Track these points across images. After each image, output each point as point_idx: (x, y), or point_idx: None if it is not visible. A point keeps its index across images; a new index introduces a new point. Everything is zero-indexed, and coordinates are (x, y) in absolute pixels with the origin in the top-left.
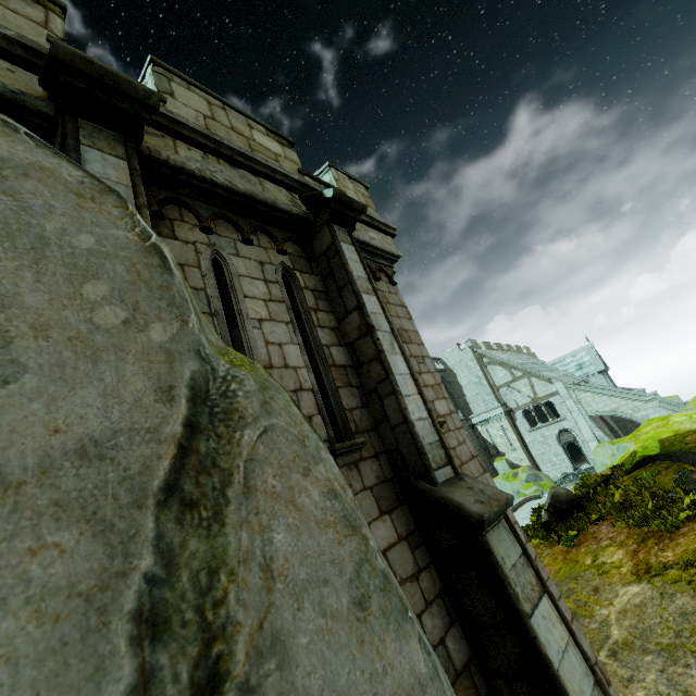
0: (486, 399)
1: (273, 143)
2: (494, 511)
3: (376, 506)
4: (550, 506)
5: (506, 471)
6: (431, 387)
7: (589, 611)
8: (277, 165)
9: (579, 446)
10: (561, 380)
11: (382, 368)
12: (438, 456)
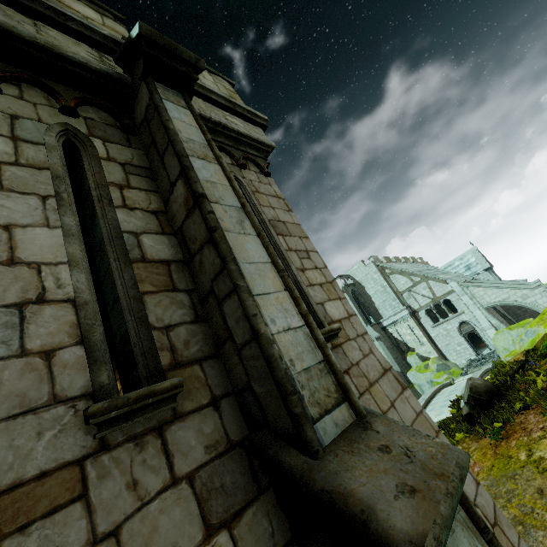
0: (392, 304)
1: (85, 7)
2: (444, 518)
3: (199, 516)
4: (470, 398)
5: (418, 364)
6: (319, 286)
7: (540, 521)
8: (69, 11)
9: (478, 334)
10: (454, 280)
11: (216, 253)
12: (323, 389)
